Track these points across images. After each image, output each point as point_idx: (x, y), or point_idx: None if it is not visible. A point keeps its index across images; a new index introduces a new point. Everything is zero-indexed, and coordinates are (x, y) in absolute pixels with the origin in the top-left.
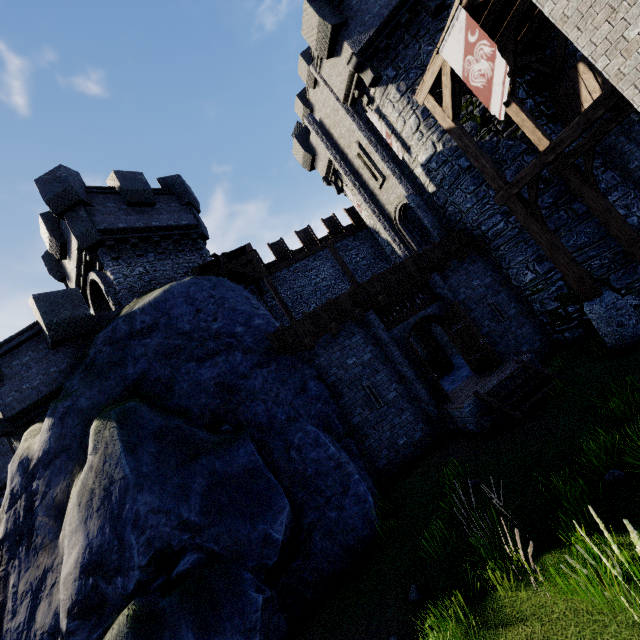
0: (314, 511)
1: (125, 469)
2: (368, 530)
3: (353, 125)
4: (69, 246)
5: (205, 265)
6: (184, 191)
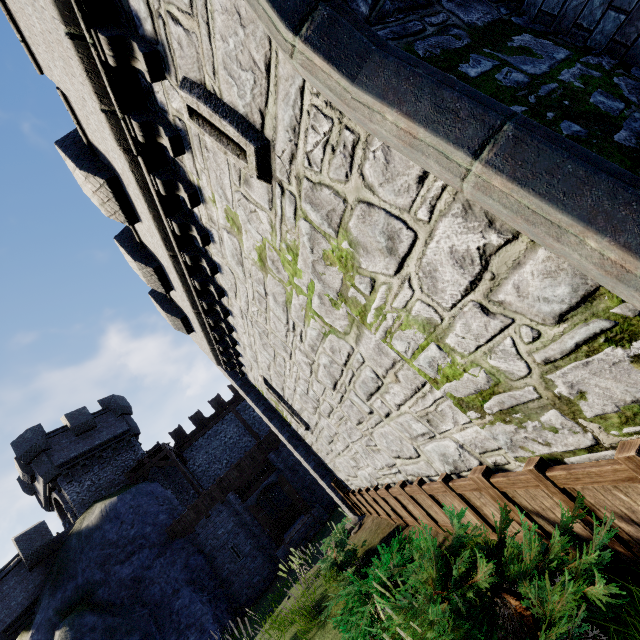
0: None
1: None
2: None
3: None
4: (37, 476)
5: (133, 468)
6: (118, 406)
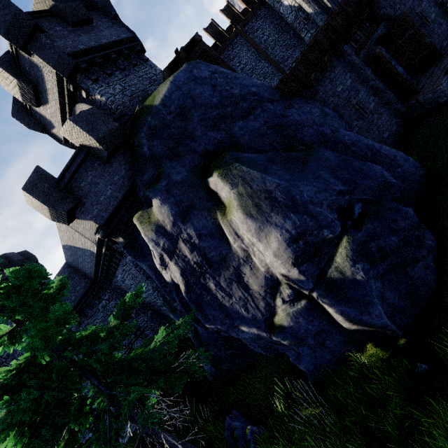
0: (388, 172)
1: (275, 181)
2: (421, 171)
3: None
4: (41, 87)
5: (170, 65)
6: (106, 3)
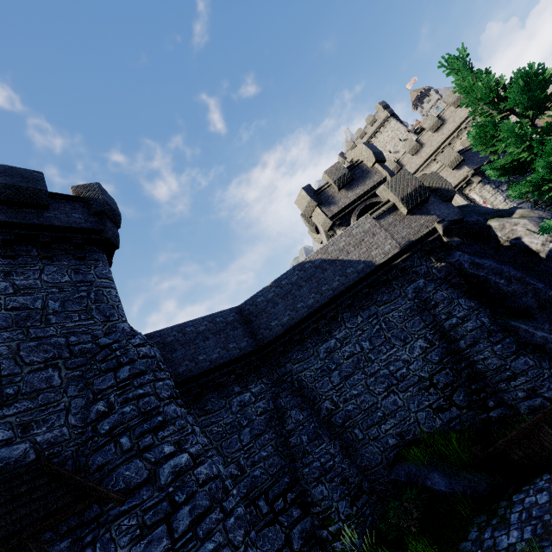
0: None
1: None
2: None
3: (459, 197)
4: (357, 182)
5: None
6: None
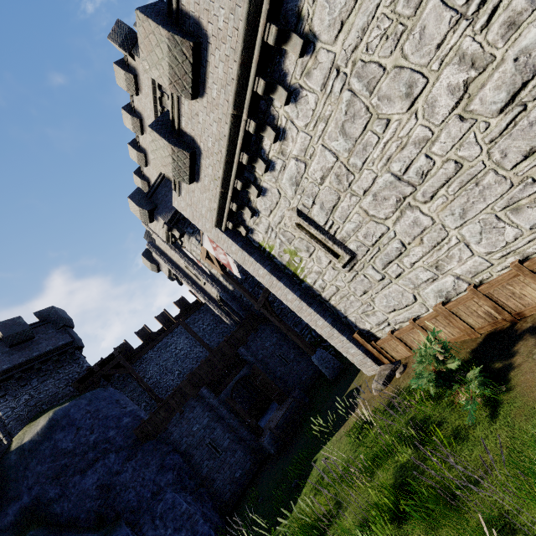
0: None
1: None
2: None
3: (176, 255)
4: None
5: (82, 377)
6: (58, 318)
